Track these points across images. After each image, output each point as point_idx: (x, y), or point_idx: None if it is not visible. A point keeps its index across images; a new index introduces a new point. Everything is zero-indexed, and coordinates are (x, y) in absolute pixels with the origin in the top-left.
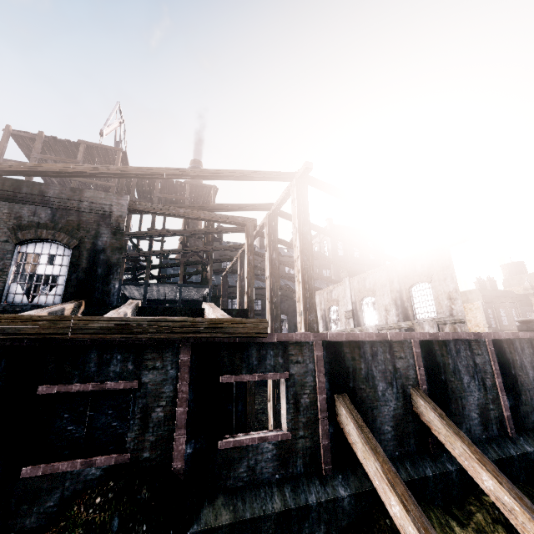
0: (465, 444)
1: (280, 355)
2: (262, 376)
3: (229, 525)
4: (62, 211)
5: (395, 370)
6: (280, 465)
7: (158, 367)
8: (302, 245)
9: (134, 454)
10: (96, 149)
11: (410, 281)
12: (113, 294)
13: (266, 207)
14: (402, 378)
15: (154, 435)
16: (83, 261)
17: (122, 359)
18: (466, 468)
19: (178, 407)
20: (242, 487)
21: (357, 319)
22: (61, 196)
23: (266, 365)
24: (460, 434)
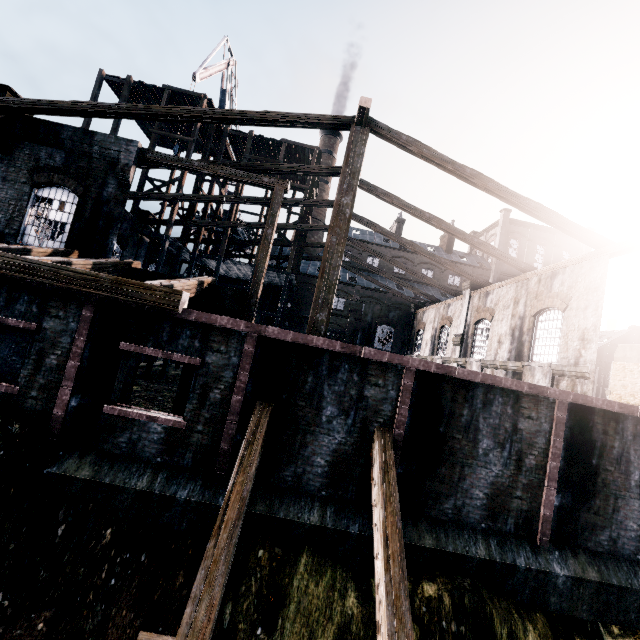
0: (387, 510)
1: (199, 337)
2: (167, 355)
3: (85, 480)
4: (75, 156)
5: (361, 397)
6: (166, 450)
7: (60, 317)
8: (334, 222)
9: (24, 389)
10: (182, 97)
11: (538, 305)
12: (109, 249)
13: (335, 171)
14: (368, 410)
15: (45, 379)
16: (87, 211)
17: (29, 300)
18: (374, 538)
19: (70, 360)
20: (118, 455)
21: (465, 348)
22: (73, 138)
23: (178, 344)
24: (391, 497)
